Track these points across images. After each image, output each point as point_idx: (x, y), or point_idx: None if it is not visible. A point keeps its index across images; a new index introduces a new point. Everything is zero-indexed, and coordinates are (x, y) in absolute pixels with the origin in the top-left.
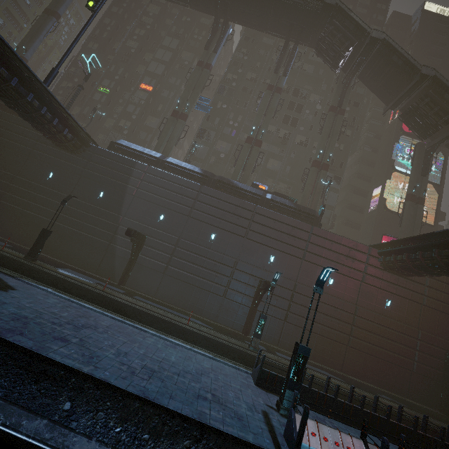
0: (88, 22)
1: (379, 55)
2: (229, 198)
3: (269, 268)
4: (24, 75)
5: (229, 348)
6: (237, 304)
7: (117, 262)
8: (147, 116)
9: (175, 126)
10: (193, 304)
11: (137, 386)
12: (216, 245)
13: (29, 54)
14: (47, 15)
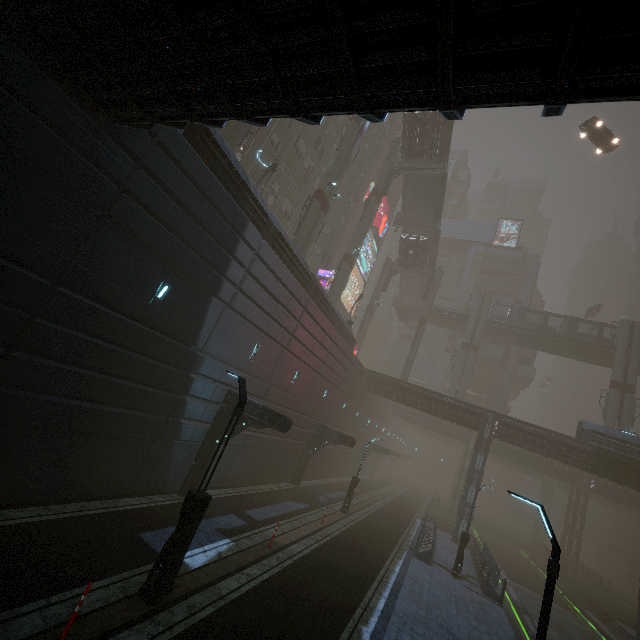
0: None
1: (433, 181)
2: (324, 320)
3: (321, 404)
4: None
5: (362, 531)
6: (292, 454)
7: (175, 453)
8: None
9: None
10: (260, 472)
11: (509, 639)
12: (296, 387)
13: None
14: None
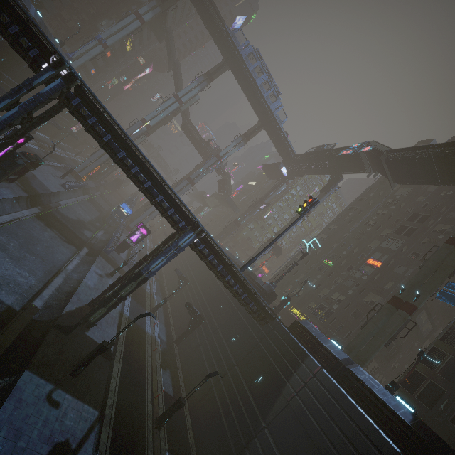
0: (294, 222)
1: None
2: None
3: None
4: (227, 263)
5: None
6: None
7: None
8: (369, 292)
9: (391, 318)
10: None
11: None
12: None
13: (280, 238)
14: None
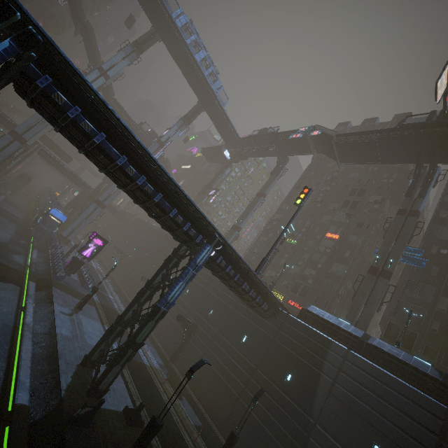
0: (294, 215)
1: None
2: None
3: None
4: (244, 270)
5: None
6: None
7: None
8: (333, 262)
9: (375, 286)
10: None
11: None
12: None
13: (243, 224)
14: (258, 196)
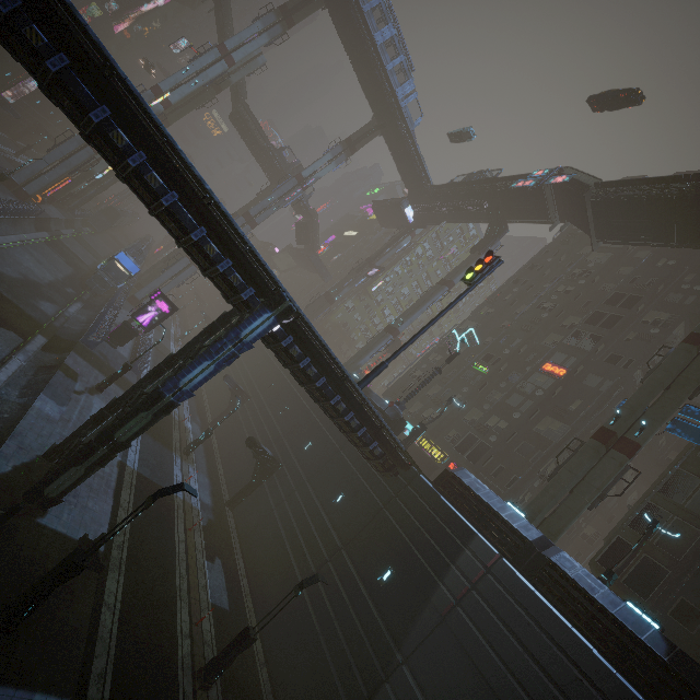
0: (457, 299)
1: None
2: None
3: None
4: (336, 373)
5: None
6: None
7: None
8: (543, 415)
9: (599, 463)
10: None
11: None
12: None
13: (404, 326)
14: (440, 285)
